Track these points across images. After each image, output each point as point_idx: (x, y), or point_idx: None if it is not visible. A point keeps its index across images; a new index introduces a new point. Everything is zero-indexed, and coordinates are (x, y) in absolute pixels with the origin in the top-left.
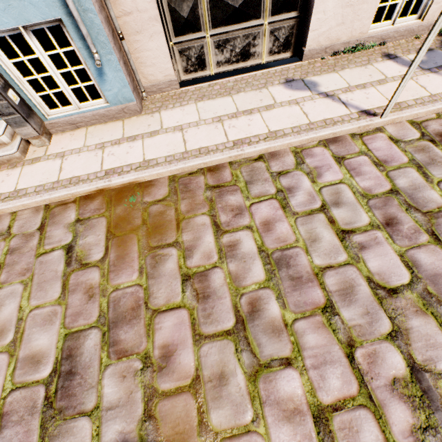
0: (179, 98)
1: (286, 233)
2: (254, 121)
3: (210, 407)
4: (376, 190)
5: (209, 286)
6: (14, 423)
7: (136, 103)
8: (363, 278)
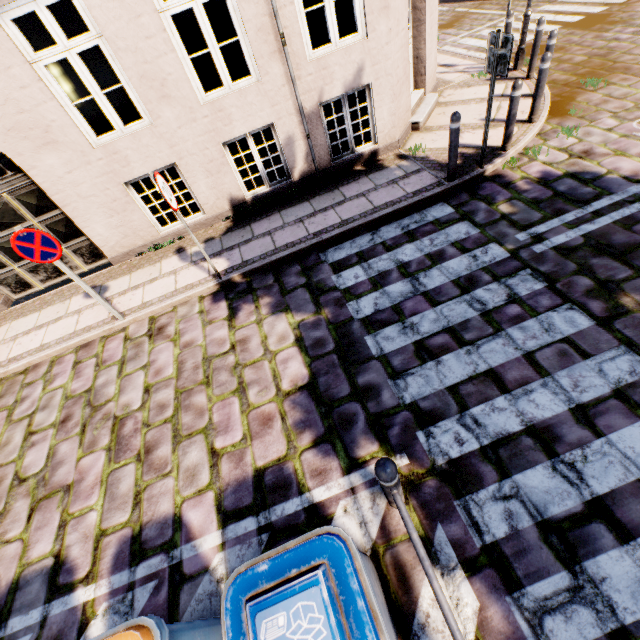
0: (4, 318)
1: None
2: (38, 335)
3: None
4: (79, 391)
5: None
6: None
7: None
8: (14, 472)
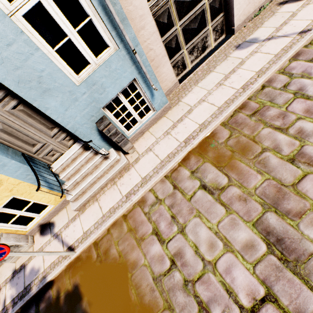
0: (184, 89)
1: None
2: (241, 73)
3: None
4: None
5: (311, 156)
6: (275, 281)
7: (169, 103)
8: None
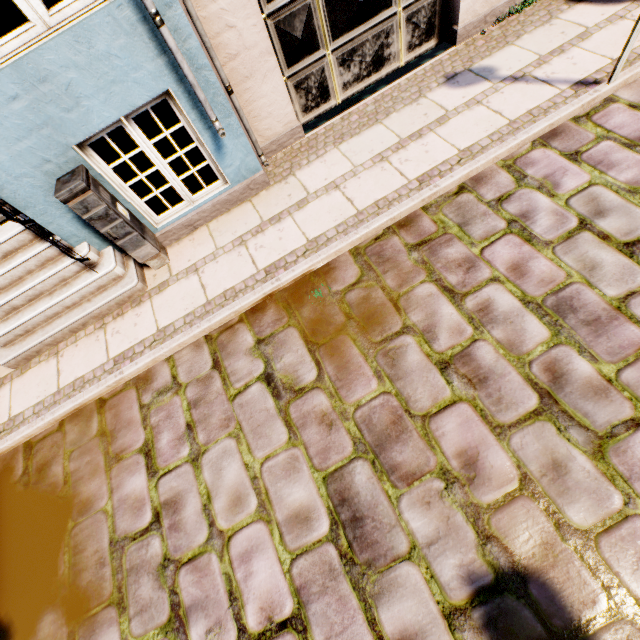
0: (311, 148)
1: (549, 270)
2: (431, 144)
3: (561, 504)
4: None
5: (480, 367)
6: (318, 595)
7: (263, 172)
8: None
